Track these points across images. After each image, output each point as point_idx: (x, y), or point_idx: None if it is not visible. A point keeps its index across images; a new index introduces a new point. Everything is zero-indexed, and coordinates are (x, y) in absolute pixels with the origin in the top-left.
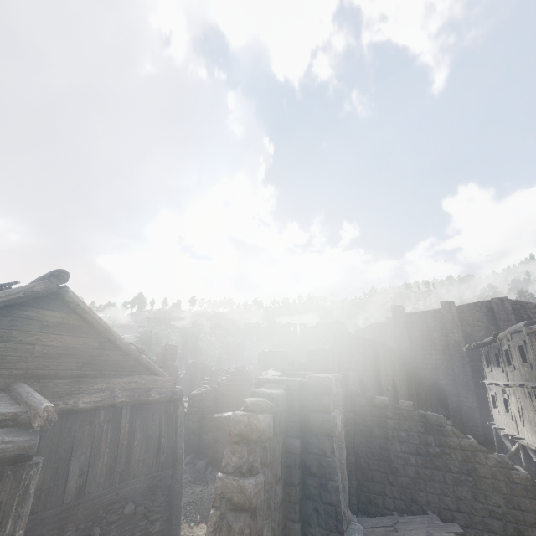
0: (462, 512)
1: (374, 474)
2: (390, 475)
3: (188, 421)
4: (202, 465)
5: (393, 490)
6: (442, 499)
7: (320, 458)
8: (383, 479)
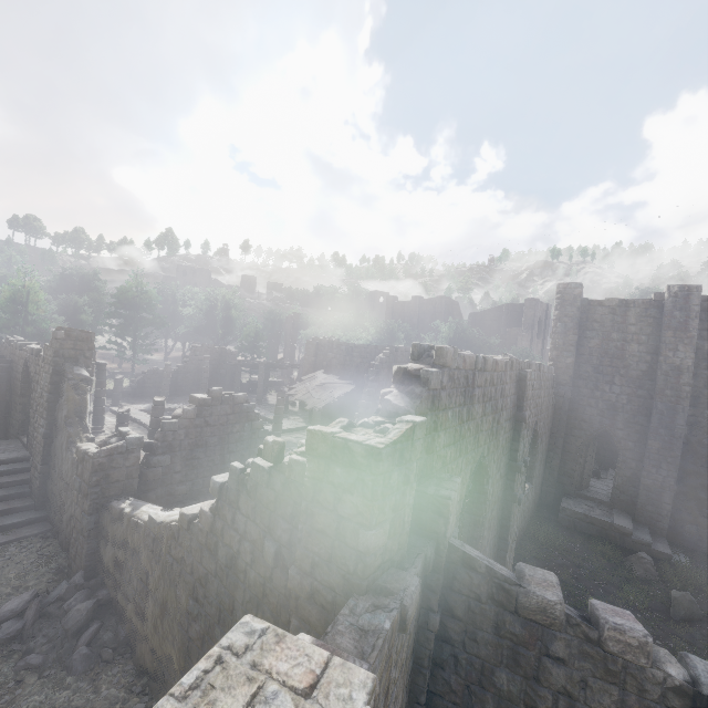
0: None
1: None
2: None
3: (76, 506)
4: (74, 620)
5: None
6: None
7: None
8: None
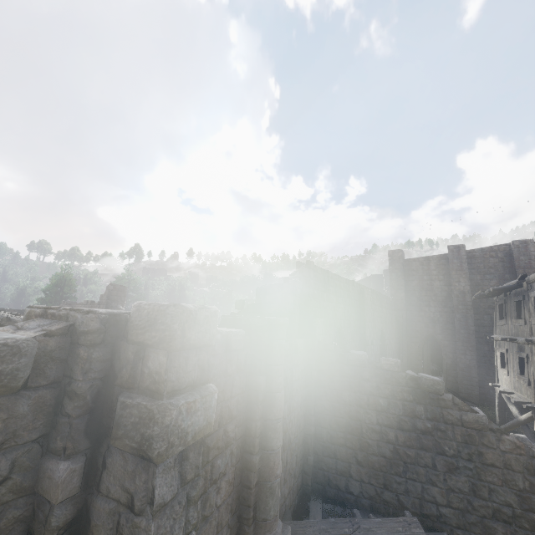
0: (454, 508)
1: (338, 449)
2: (359, 452)
3: None
4: None
5: (360, 471)
6: (427, 489)
7: (119, 513)
8: (350, 457)
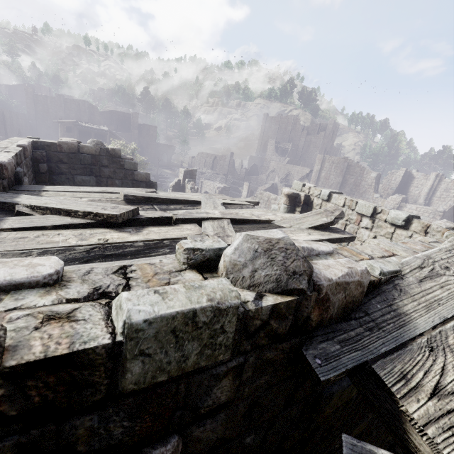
0: None
1: None
2: None
3: None
4: None
5: None
6: None
7: None
8: None
